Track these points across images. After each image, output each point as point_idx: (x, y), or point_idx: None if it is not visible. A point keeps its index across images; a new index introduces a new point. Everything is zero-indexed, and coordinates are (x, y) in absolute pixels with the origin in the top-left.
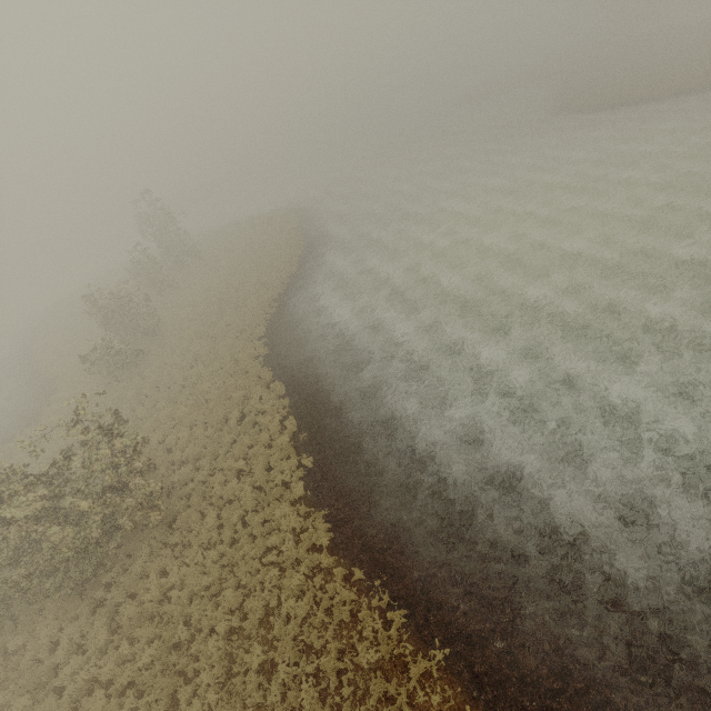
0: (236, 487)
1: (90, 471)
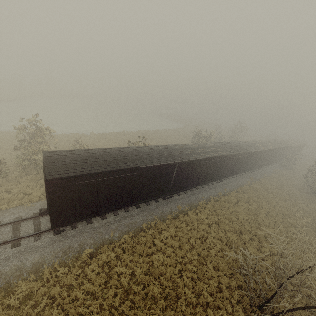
0: None
1: None
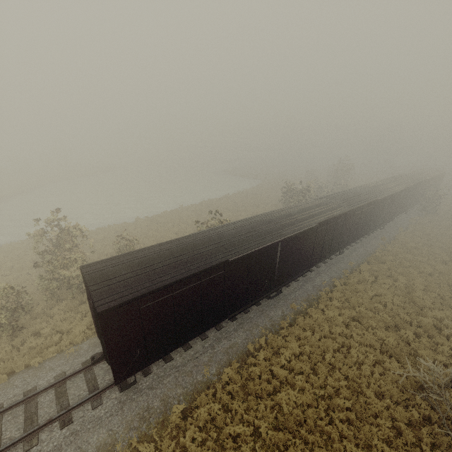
0: None
1: None
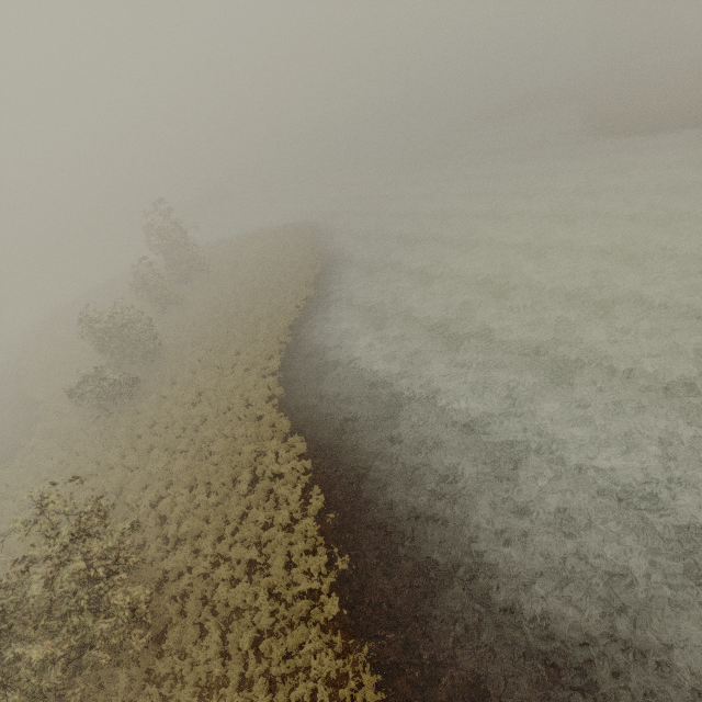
0: (246, 590)
1: (51, 592)
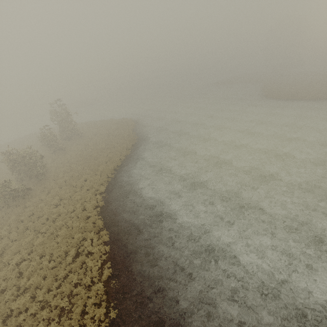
0: None
1: None
